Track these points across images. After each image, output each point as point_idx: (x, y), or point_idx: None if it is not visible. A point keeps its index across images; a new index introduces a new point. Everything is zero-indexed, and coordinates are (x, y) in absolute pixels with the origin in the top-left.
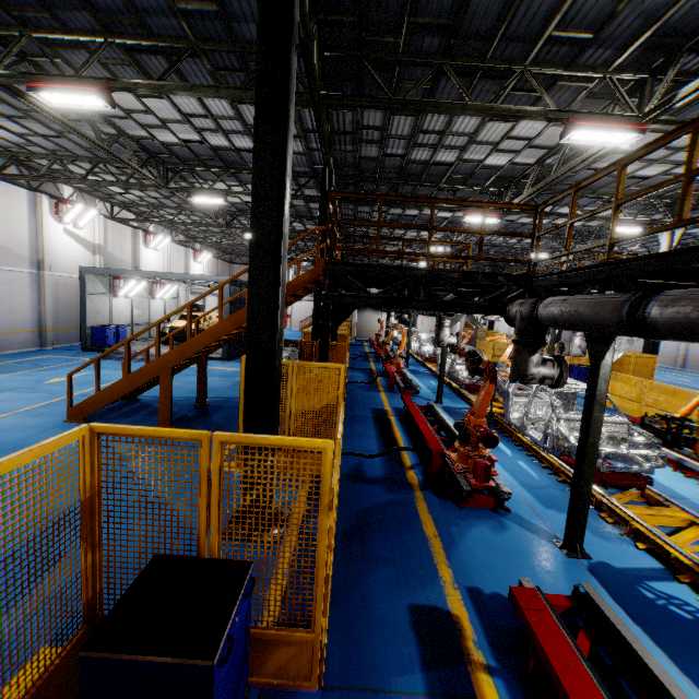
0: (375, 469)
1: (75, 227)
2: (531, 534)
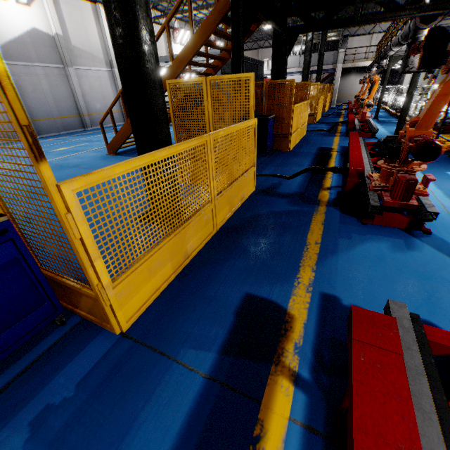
0: (290, 187)
1: None
2: (449, 260)
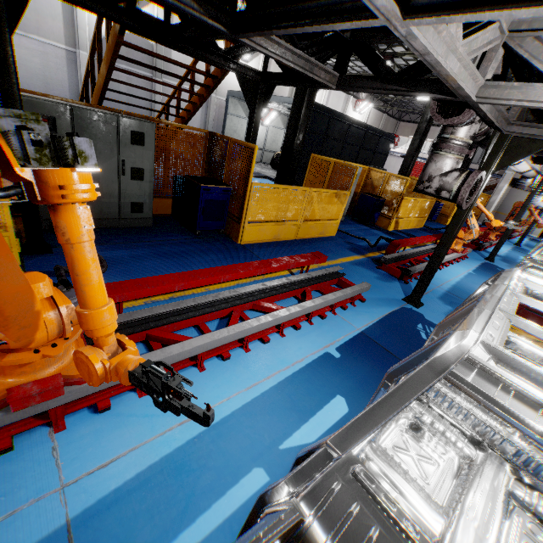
0: None
1: (243, 61)
2: None
